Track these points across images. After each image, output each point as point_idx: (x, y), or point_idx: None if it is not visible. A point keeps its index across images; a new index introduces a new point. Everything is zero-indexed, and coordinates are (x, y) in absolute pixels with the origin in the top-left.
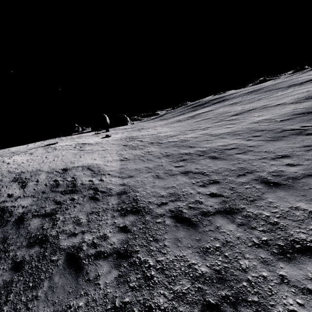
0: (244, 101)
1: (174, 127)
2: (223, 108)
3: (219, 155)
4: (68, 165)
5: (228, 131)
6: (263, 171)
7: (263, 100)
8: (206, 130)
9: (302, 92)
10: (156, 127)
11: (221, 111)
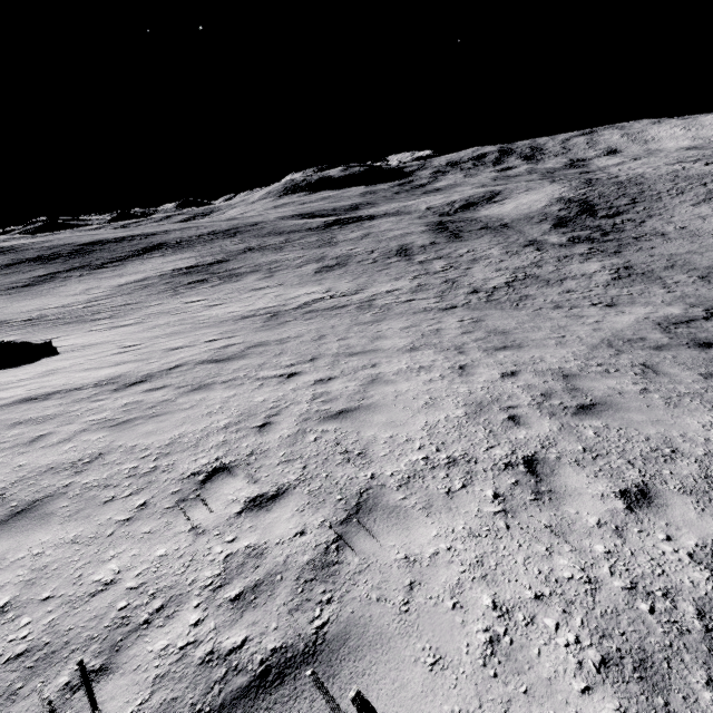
0: (285, 245)
1: (304, 284)
2: (273, 255)
3: (647, 270)
4: (665, 343)
5: (530, 262)
6: (707, 266)
7: (357, 242)
8: (480, 268)
9: (406, 234)
10: (158, 301)
11: (304, 258)
